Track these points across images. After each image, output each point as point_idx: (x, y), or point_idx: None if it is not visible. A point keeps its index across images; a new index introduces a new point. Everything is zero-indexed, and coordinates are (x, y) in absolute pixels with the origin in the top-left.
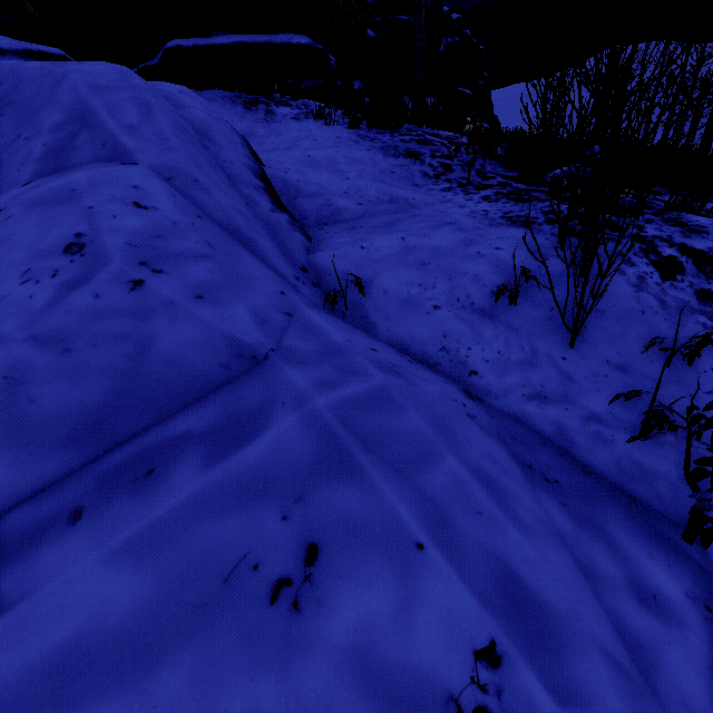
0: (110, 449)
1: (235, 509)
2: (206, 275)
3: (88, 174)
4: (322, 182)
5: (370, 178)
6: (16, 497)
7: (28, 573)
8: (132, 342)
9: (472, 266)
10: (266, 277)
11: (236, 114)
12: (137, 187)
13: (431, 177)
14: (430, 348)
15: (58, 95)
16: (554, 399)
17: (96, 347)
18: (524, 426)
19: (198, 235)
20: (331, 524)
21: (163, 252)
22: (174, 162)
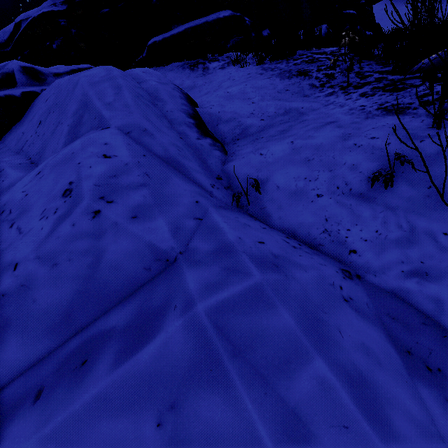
0: (74, 335)
1: (125, 410)
2: (141, 199)
3: (81, 141)
4: (235, 109)
5: (270, 99)
6: (21, 368)
7: (0, 443)
8: (91, 255)
9: (350, 157)
10: (186, 192)
11: (185, 75)
12: (107, 144)
13: (317, 87)
14: (314, 231)
15: (75, 93)
16: (435, 275)
17: (70, 260)
18: (403, 303)
19: (140, 170)
20: (195, 436)
21: (115, 187)
22: (132, 120)
